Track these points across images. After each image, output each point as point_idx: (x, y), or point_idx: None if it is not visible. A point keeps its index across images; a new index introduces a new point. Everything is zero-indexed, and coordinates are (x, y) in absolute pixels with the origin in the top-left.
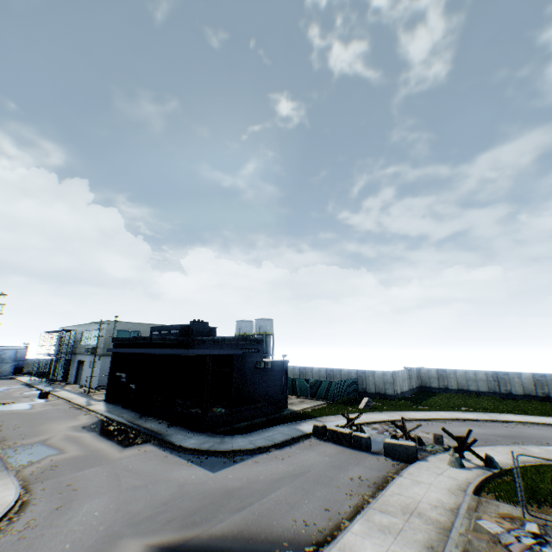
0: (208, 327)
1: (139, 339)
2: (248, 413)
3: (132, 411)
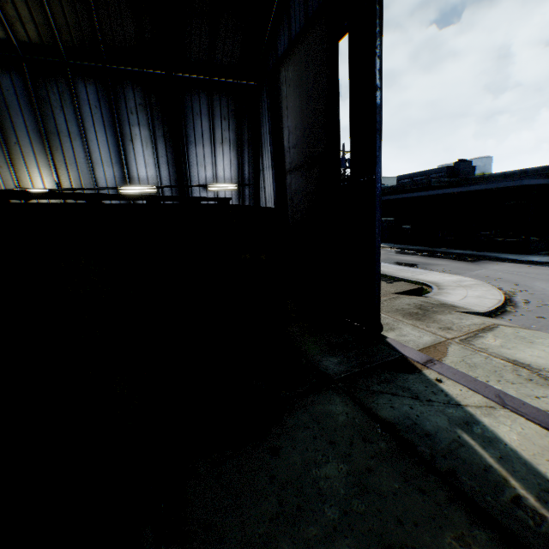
0: (471, 166)
1: (407, 185)
2: None
3: (411, 246)
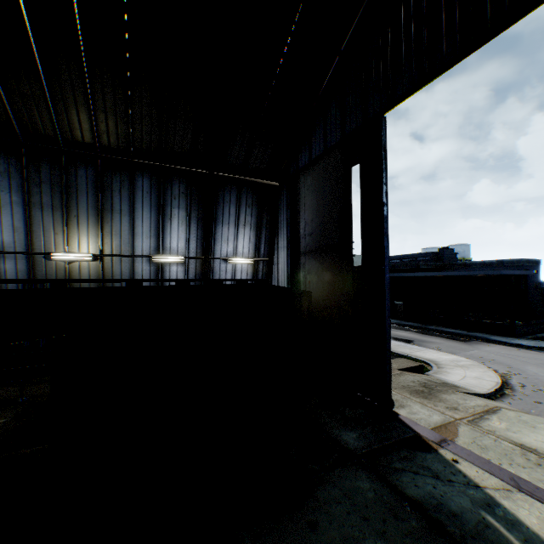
0: (453, 253)
1: (398, 266)
2: (541, 326)
3: (405, 321)
